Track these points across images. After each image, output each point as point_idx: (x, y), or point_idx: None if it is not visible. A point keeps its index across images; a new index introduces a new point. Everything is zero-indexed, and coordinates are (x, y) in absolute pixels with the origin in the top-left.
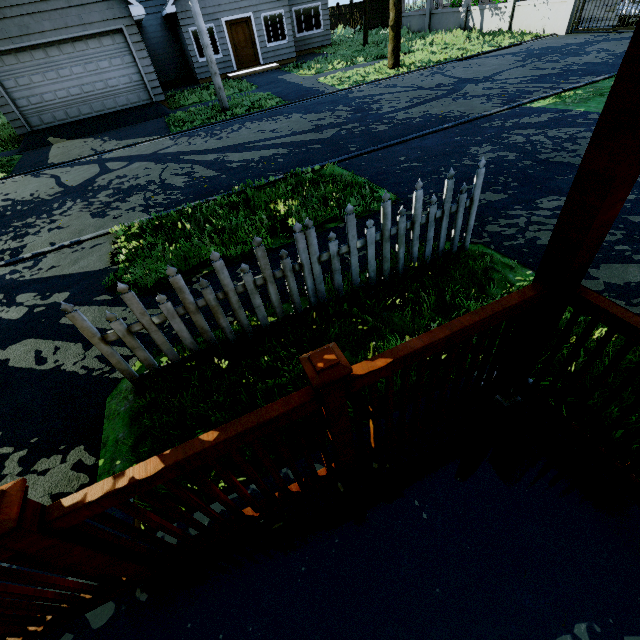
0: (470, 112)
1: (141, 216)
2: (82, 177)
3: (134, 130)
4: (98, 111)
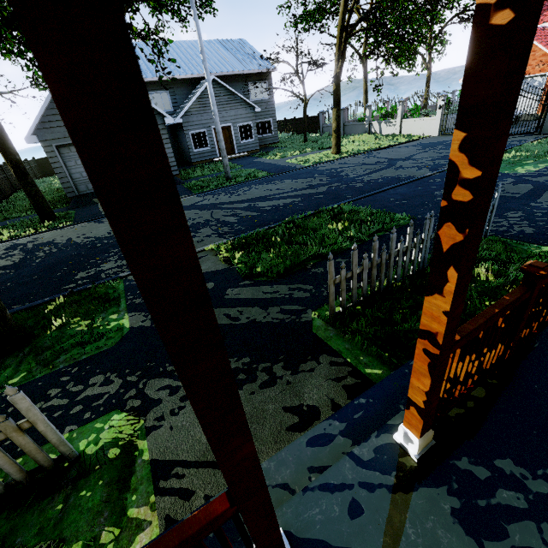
0: (413, 175)
1: (220, 239)
2: None
3: None
4: None
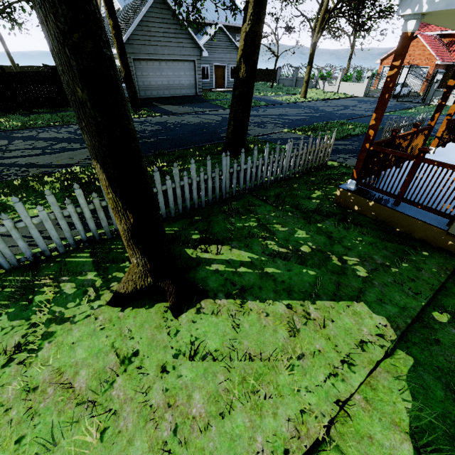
0: (364, 114)
1: (284, 129)
2: (216, 118)
3: (201, 105)
4: (171, 94)
